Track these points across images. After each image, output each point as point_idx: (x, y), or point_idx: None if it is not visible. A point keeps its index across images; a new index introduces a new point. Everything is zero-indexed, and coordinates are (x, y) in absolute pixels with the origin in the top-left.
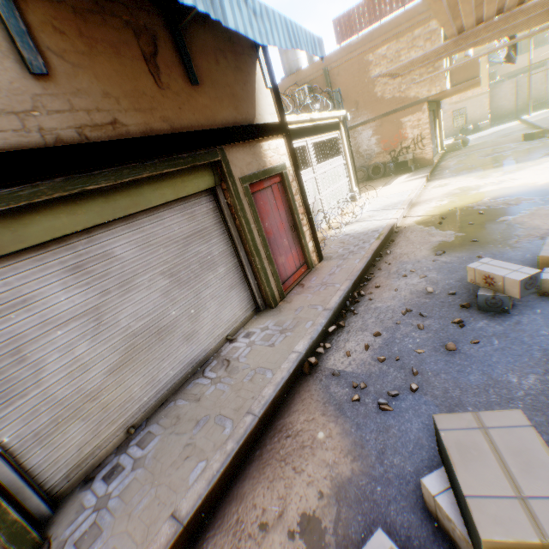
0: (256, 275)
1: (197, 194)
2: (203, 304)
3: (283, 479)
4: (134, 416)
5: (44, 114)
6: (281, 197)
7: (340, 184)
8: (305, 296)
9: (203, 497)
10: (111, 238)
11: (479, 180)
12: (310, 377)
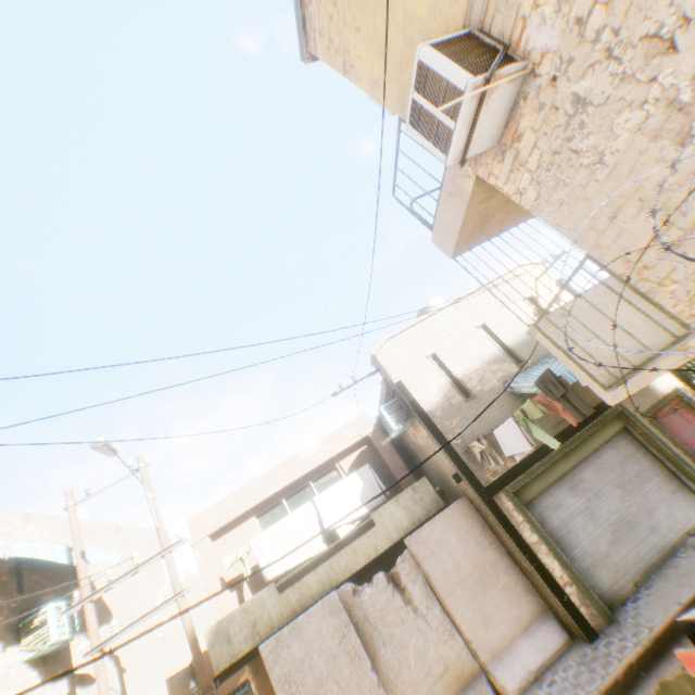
0: (691, 480)
1: (613, 434)
2: (651, 505)
3: None
4: (633, 576)
5: (542, 428)
6: (686, 412)
7: None
8: None
9: (691, 596)
10: (579, 471)
11: None
12: None
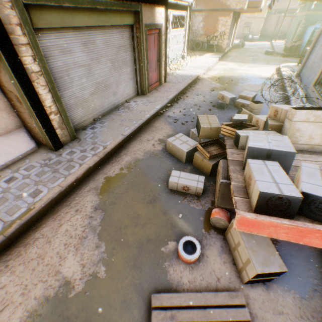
0: (141, 77)
1: (126, 26)
2: (120, 81)
3: (153, 134)
4: (95, 115)
5: None
6: (157, 42)
7: (179, 46)
8: (159, 93)
9: (130, 133)
10: (96, 35)
11: (239, 67)
12: (160, 116)
